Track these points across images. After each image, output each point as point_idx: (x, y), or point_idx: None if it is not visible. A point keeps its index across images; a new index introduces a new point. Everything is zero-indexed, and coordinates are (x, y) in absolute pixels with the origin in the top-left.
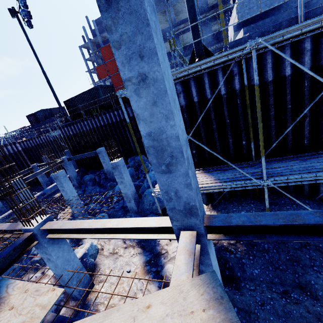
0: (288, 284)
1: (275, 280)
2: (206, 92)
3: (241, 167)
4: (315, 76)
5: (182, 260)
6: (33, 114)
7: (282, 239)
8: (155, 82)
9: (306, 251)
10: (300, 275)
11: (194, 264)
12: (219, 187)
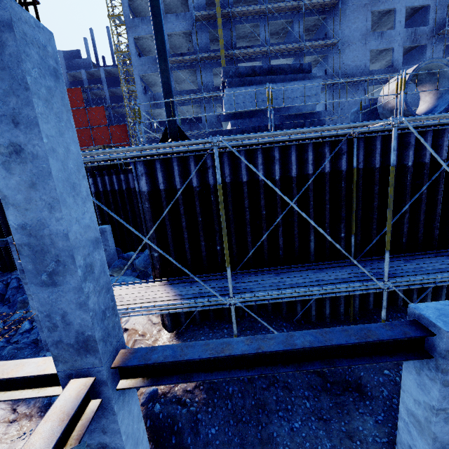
0: (249, 443)
1: (235, 440)
2: (175, 180)
3: (214, 279)
4: (272, 186)
5: (44, 432)
6: None
7: (210, 378)
8: (34, 158)
9: (274, 391)
10: (264, 427)
11: (60, 435)
12: (177, 307)
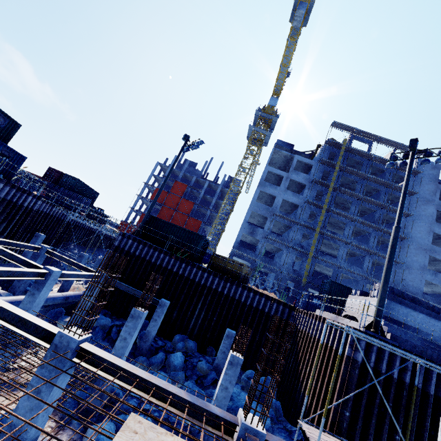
0: None
1: None
2: (382, 365)
3: None
4: None
5: None
6: (61, 173)
7: None
8: None
9: None
10: None
11: None
12: None
